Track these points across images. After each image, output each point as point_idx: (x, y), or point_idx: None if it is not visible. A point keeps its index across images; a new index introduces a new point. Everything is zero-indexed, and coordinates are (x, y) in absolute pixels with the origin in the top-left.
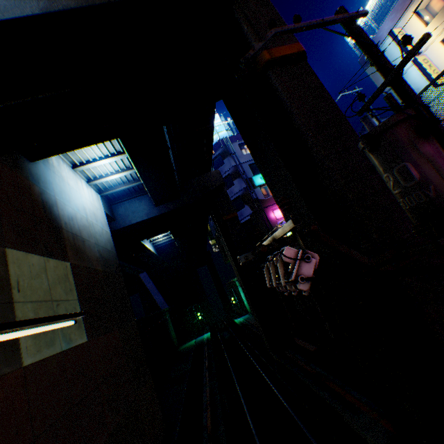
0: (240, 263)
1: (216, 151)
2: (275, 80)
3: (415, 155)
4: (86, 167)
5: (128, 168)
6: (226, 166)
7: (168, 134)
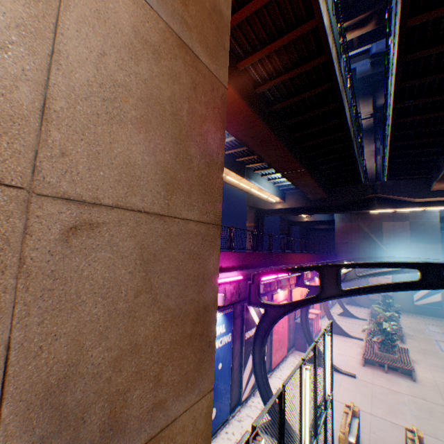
0: None
1: None
2: None
3: None
4: None
5: None
6: None
7: None
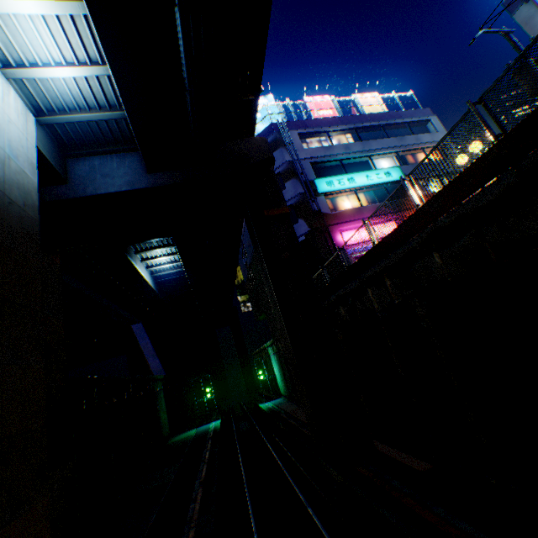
0: None
1: None
2: None
3: None
4: None
5: (95, 63)
6: (276, 161)
7: None
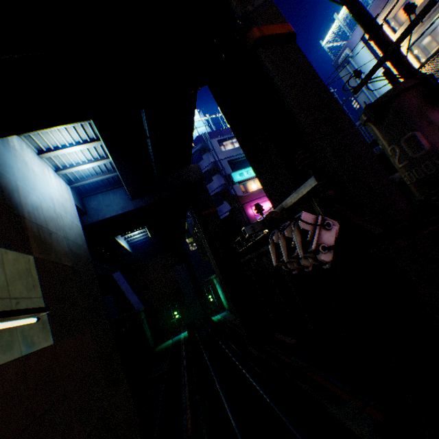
0: (245, 235)
1: (194, 147)
2: (266, 59)
3: (425, 123)
4: (54, 154)
5: (102, 157)
6: (205, 162)
7: (147, 121)
